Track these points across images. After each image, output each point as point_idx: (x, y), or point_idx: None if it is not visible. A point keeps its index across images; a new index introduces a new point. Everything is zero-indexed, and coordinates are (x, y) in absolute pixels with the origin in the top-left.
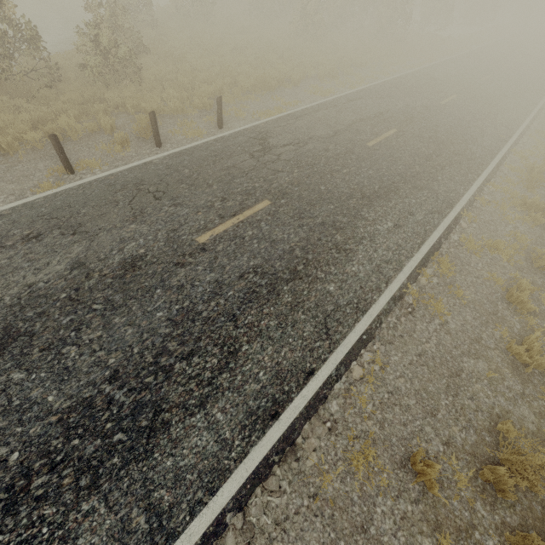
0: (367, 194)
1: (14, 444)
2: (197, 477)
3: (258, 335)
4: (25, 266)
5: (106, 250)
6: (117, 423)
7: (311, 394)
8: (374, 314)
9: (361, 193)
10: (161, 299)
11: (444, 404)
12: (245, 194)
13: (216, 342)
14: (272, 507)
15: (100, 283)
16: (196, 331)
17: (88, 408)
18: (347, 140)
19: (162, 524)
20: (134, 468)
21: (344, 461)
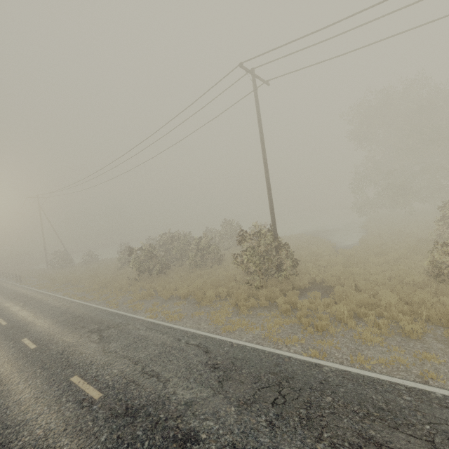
0: None
1: None
2: None
3: None
4: None
5: None
6: None
7: None
8: None
9: None
10: None
11: None
12: None
13: None
14: None
15: None
16: None
17: None
18: None
19: None
20: None
21: None
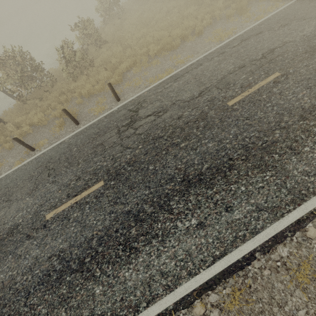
0: (189, 177)
1: None
2: None
3: None
4: None
5: (9, 217)
6: None
7: None
8: None
9: (183, 175)
10: (8, 263)
11: None
12: (93, 174)
13: (10, 313)
14: None
15: None
16: (7, 298)
17: None
18: (208, 101)
19: None
20: None
21: None
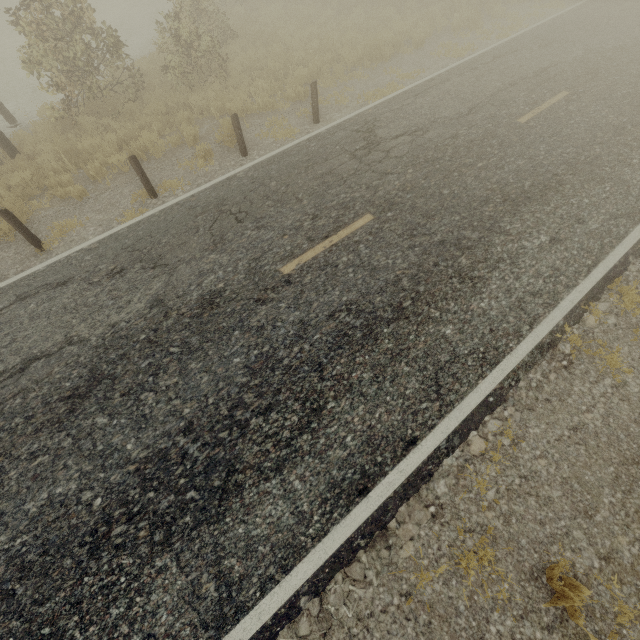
0: (511, 196)
1: (97, 490)
2: (270, 550)
3: (347, 391)
4: (110, 304)
5: (185, 285)
6: (190, 480)
7: (410, 469)
8: (507, 369)
9: (502, 195)
10: (239, 342)
11: (608, 503)
12: (342, 208)
13: (298, 396)
14: (354, 599)
15: (177, 323)
16: (275, 382)
17: (163, 460)
18: (488, 119)
19: (231, 596)
20: (205, 531)
21: (450, 559)
